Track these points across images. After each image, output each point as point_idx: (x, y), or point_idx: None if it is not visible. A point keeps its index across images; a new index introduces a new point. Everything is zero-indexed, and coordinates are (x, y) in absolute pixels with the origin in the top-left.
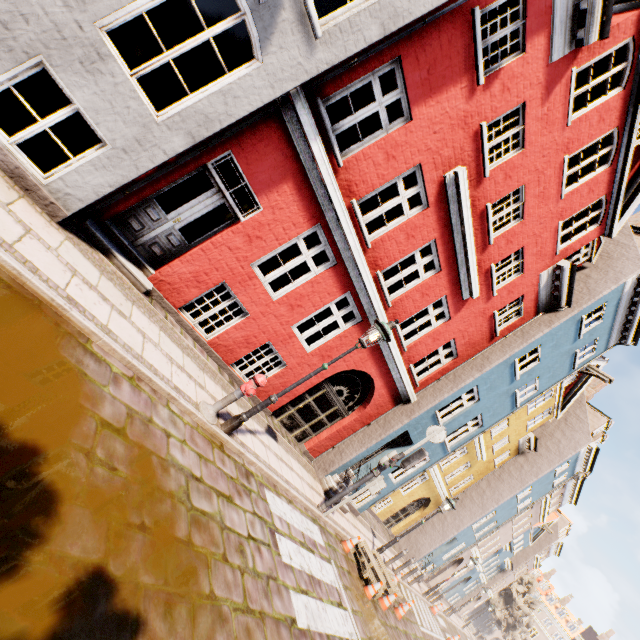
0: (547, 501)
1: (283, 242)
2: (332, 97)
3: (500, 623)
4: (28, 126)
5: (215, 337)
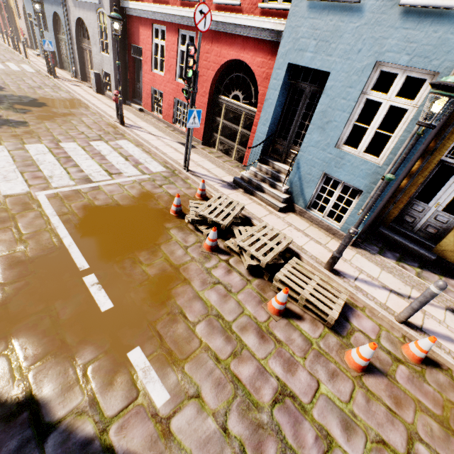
0: None
1: (151, 49)
2: None
3: None
4: None
5: (162, 114)
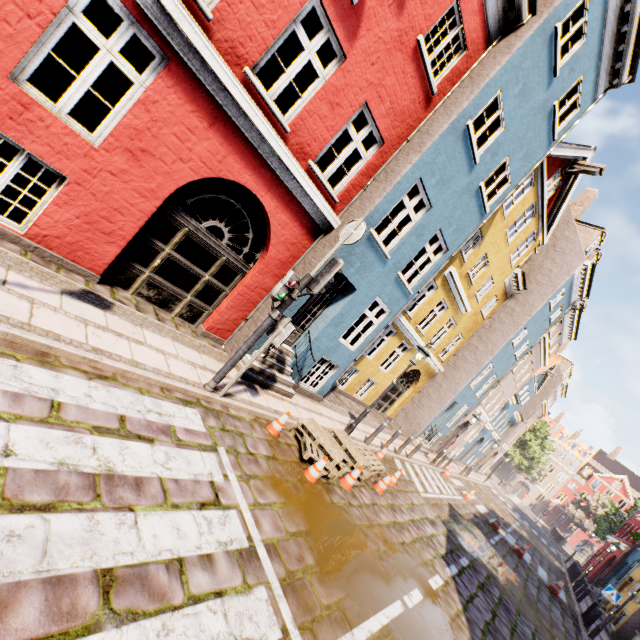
0: (546, 341)
1: None
2: None
3: (520, 469)
4: None
5: None
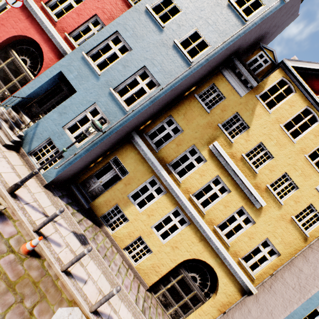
0: None
1: None
2: None
3: None
4: None
5: None
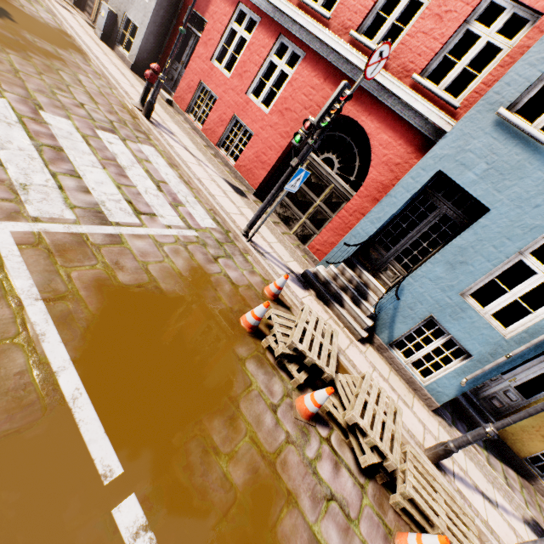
0: None
1: (222, 32)
2: None
3: None
4: None
5: (204, 125)
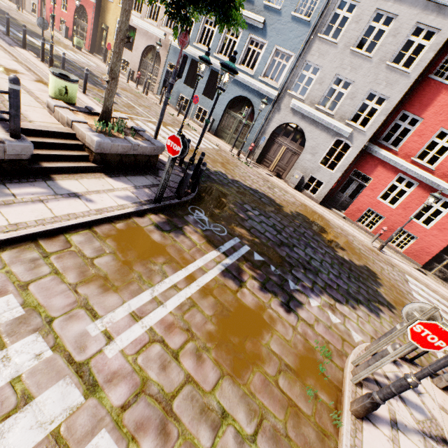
0: None
1: (386, 186)
2: (382, 136)
3: None
4: (308, 190)
5: (373, 229)
